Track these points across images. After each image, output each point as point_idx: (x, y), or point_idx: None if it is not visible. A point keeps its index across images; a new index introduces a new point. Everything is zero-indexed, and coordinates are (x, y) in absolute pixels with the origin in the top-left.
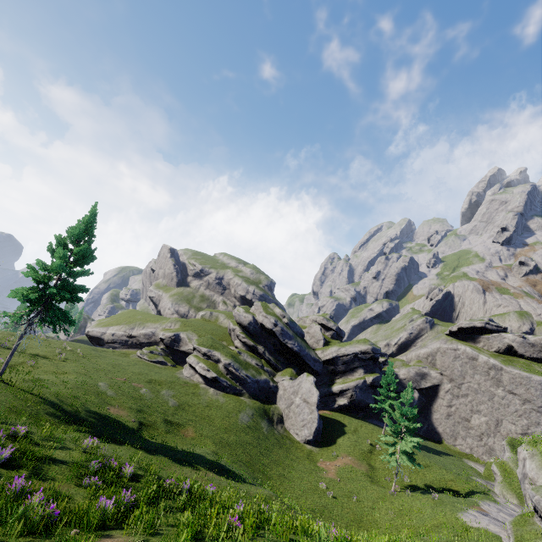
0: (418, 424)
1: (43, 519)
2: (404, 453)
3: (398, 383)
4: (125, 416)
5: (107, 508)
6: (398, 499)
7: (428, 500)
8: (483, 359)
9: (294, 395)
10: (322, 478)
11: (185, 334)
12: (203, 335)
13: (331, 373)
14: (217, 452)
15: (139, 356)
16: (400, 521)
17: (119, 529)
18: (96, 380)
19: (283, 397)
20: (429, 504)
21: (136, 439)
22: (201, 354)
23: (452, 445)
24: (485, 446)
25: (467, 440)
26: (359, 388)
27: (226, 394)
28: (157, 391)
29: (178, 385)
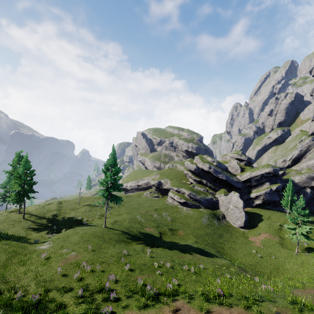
0: (309, 219)
1: (153, 293)
2: (301, 234)
3: (294, 185)
4: (153, 231)
5: (170, 287)
6: (300, 257)
7: None
8: None
9: (228, 204)
10: (252, 246)
11: (163, 180)
12: (172, 179)
13: (248, 187)
14: (196, 241)
15: (146, 195)
16: (302, 270)
17: (178, 295)
18: (135, 215)
19: (222, 205)
20: None
21: (162, 243)
22: (175, 191)
23: None
24: None
25: None
26: (267, 193)
27: (192, 209)
28: (160, 214)
29: (168, 209)
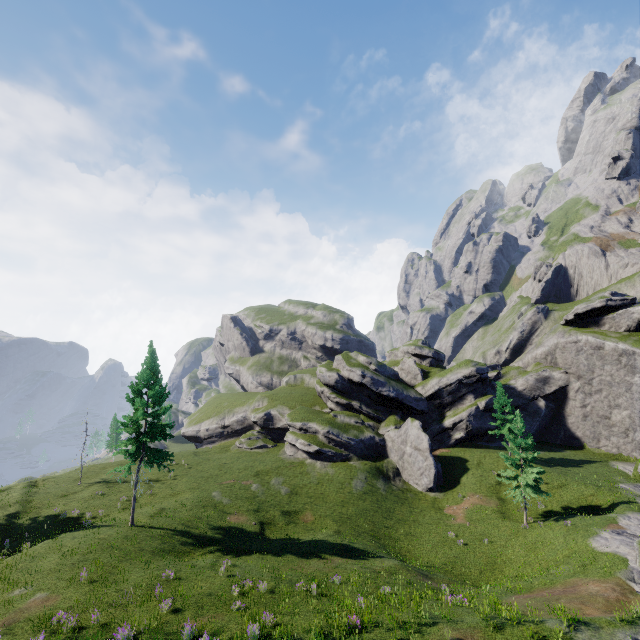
0: (535, 454)
1: None
2: (527, 485)
3: (518, 396)
4: (246, 521)
5: (255, 631)
6: (531, 532)
7: (561, 528)
8: (611, 346)
9: (403, 444)
10: (450, 526)
11: (275, 410)
12: (294, 406)
13: (439, 408)
14: (339, 530)
15: (239, 446)
16: (533, 556)
17: None
18: (209, 491)
19: (393, 449)
20: (561, 533)
21: (262, 544)
22: (297, 429)
23: (596, 448)
24: (633, 442)
25: (611, 440)
26: (473, 416)
27: (334, 463)
28: (266, 483)
29: (284, 469)
